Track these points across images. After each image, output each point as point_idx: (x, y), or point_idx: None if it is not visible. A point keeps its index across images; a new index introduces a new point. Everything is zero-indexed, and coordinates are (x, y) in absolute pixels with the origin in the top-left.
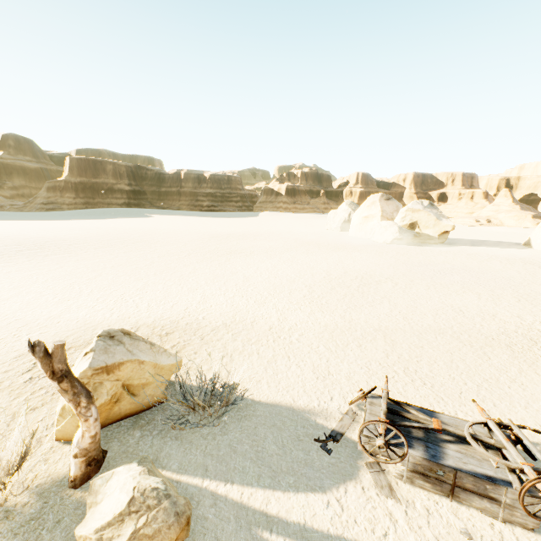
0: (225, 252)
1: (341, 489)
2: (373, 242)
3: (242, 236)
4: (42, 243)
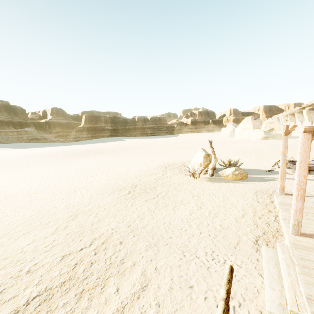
0: (182, 147)
1: (278, 175)
2: (250, 140)
3: (181, 142)
4: (100, 150)
